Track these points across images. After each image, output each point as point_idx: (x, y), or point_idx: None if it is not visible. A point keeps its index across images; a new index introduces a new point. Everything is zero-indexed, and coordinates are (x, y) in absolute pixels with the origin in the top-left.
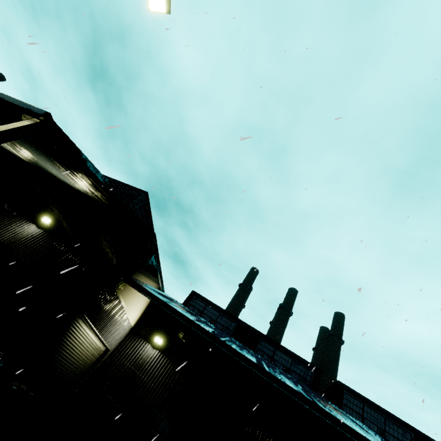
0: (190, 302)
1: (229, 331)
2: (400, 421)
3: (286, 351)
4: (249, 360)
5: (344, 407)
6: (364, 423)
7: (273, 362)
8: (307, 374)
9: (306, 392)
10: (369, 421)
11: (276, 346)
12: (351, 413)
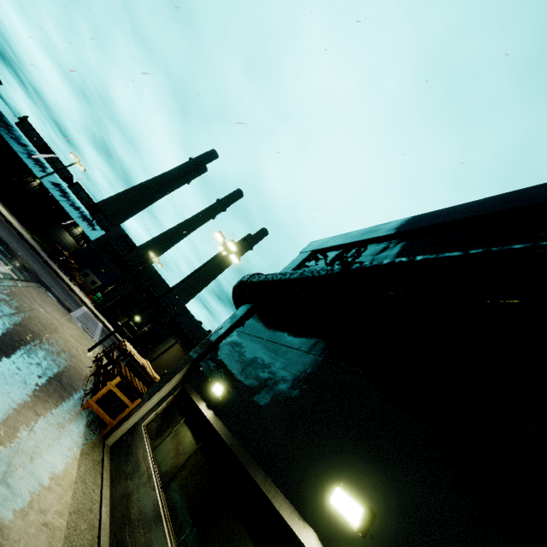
0: (23, 124)
1: (39, 145)
2: (92, 199)
3: (62, 164)
4: (2, 136)
5: (74, 188)
6: (78, 194)
7: (53, 164)
8: (66, 174)
9: (28, 157)
10: (80, 194)
11: (59, 160)
12: (75, 190)
